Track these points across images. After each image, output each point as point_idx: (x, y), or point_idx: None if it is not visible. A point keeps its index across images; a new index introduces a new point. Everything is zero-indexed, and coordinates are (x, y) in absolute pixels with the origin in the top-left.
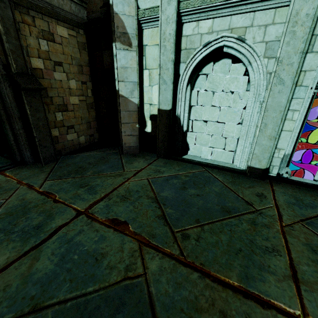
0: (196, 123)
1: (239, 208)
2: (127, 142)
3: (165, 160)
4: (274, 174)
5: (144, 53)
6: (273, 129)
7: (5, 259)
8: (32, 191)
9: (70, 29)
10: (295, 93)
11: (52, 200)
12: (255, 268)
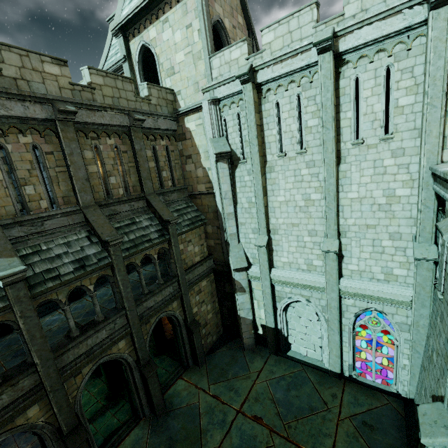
0: (292, 331)
1: (318, 407)
2: (247, 342)
3: (275, 357)
4: (347, 375)
5: (253, 292)
6: (336, 352)
7: (220, 437)
8: (207, 394)
9: (207, 278)
10: (343, 333)
11: (220, 402)
12: (318, 443)
